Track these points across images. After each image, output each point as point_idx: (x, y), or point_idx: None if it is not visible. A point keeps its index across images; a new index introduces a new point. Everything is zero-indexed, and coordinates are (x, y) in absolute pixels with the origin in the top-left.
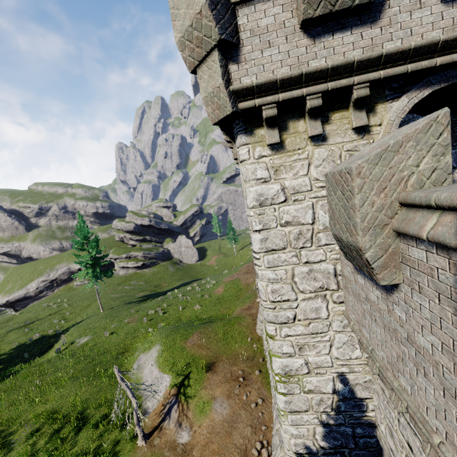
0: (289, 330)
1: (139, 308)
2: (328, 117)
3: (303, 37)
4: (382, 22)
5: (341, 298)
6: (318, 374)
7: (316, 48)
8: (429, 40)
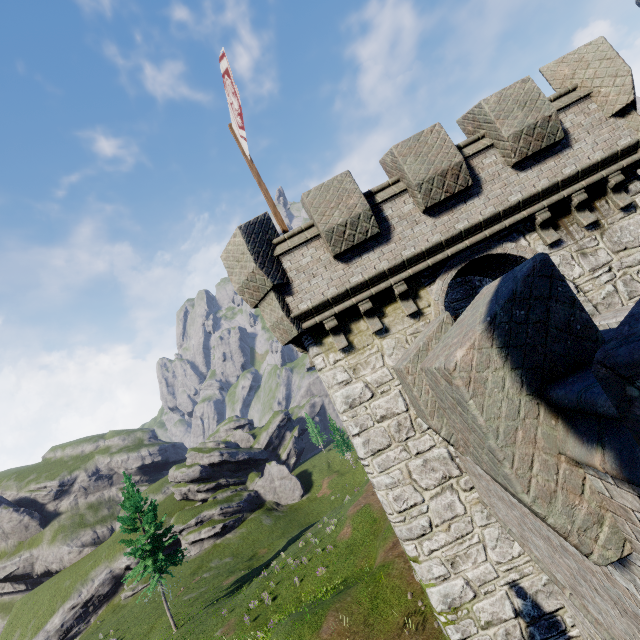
0: (430, 542)
1: (233, 603)
2: (382, 312)
3: (339, 264)
4: (394, 239)
5: (469, 483)
6: (487, 594)
7: (352, 269)
8: (434, 242)
